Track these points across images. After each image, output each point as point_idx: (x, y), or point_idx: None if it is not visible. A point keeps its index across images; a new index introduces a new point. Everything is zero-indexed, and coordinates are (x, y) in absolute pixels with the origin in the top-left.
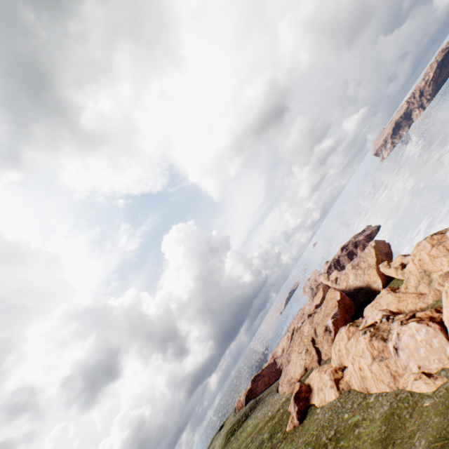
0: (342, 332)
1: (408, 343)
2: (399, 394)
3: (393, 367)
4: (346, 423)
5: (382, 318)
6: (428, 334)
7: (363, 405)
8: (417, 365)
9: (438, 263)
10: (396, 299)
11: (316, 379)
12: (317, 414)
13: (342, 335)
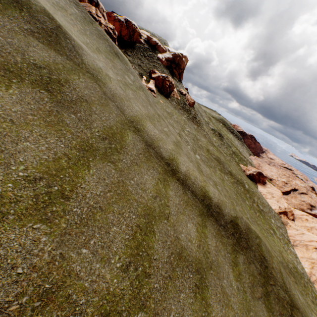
0: None
1: None
2: (312, 285)
3: None
4: (270, 221)
5: None
6: None
7: (285, 239)
8: None
9: None
10: None
11: (275, 191)
12: (257, 191)
13: None
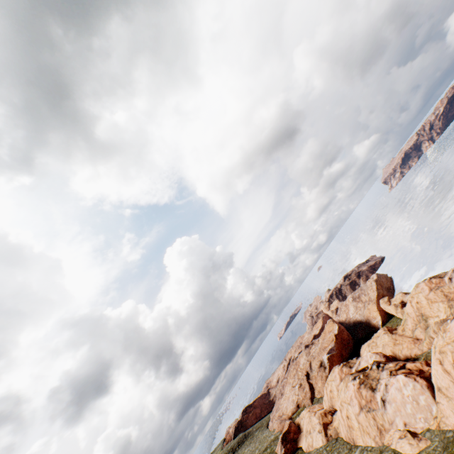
0: (335, 371)
1: (395, 396)
2: (383, 452)
3: (379, 421)
4: None
5: (372, 365)
6: (415, 390)
7: None
8: (403, 422)
9: (435, 308)
10: (392, 341)
11: (305, 420)
12: None
13: (334, 375)
